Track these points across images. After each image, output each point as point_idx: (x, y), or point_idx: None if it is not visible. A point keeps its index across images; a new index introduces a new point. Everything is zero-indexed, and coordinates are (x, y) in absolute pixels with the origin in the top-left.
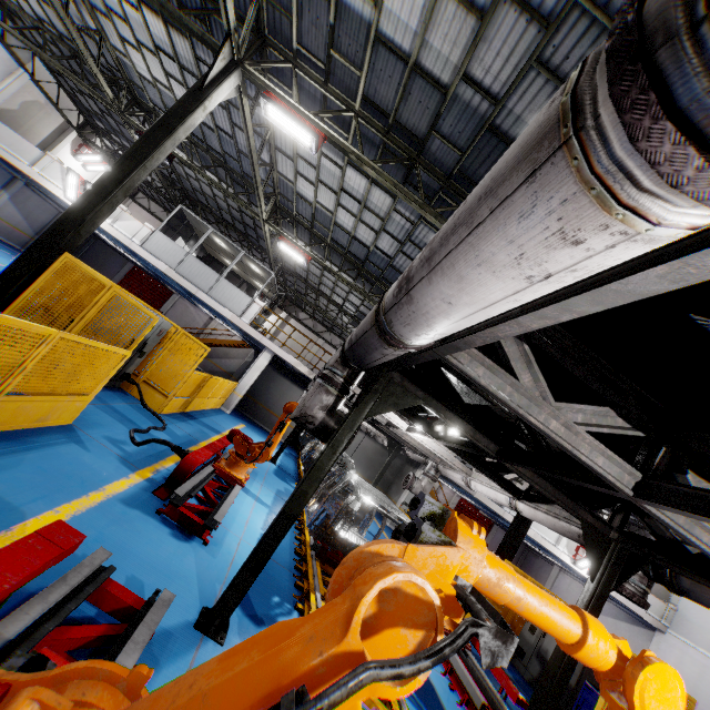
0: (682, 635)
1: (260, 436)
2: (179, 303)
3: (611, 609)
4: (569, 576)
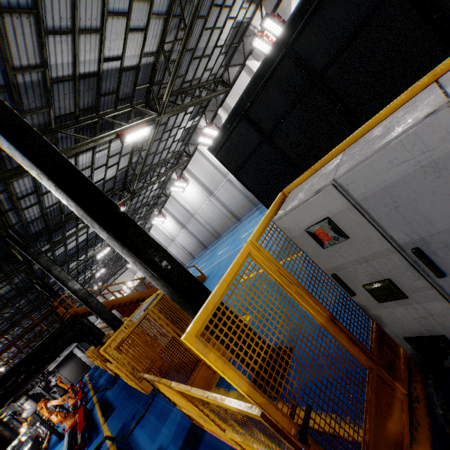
0: None
1: None
2: None
3: None
4: None
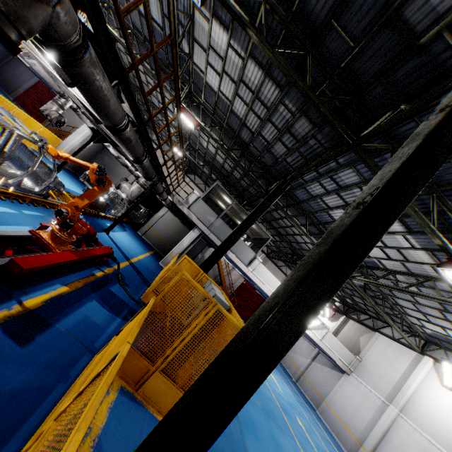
0: (360, 377)
1: (72, 182)
2: (68, 112)
3: (322, 359)
4: (304, 338)
